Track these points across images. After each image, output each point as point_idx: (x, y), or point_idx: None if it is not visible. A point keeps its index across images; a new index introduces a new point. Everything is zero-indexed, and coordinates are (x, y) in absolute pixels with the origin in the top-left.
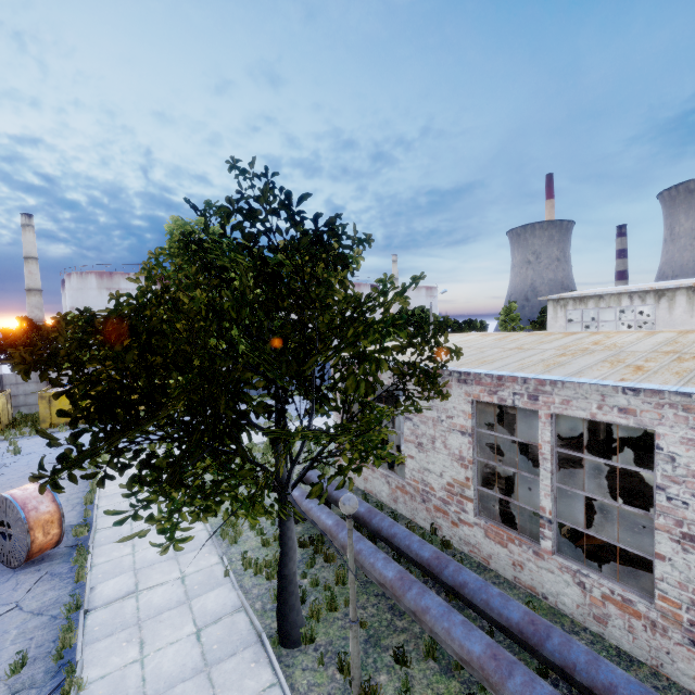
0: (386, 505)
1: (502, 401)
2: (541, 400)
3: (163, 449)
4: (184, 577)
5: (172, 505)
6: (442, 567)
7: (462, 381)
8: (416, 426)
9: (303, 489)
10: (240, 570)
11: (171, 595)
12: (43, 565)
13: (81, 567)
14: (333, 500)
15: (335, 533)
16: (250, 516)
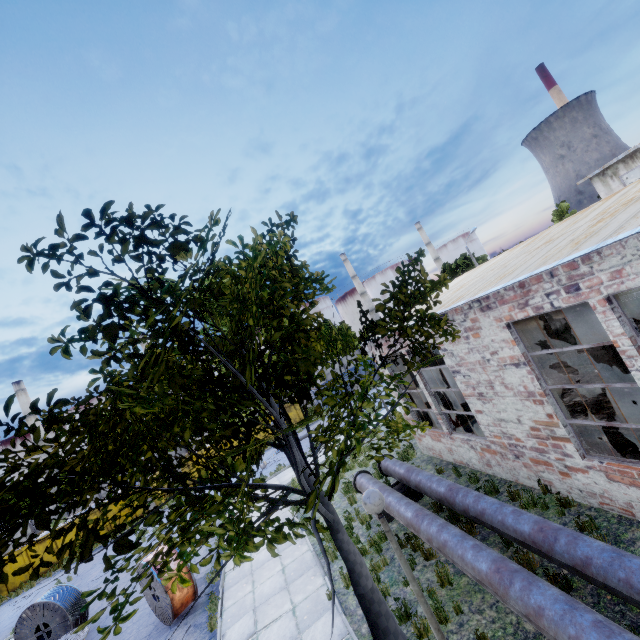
0: (481, 473)
1: (538, 310)
2: (583, 287)
3: (272, 478)
4: (294, 607)
5: (181, 559)
6: (550, 541)
7: (485, 309)
8: (466, 377)
9: (380, 483)
10: (343, 589)
11: (284, 631)
12: (189, 617)
13: (214, 614)
14: (413, 486)
15: (416, 527)
16: (238, 555)
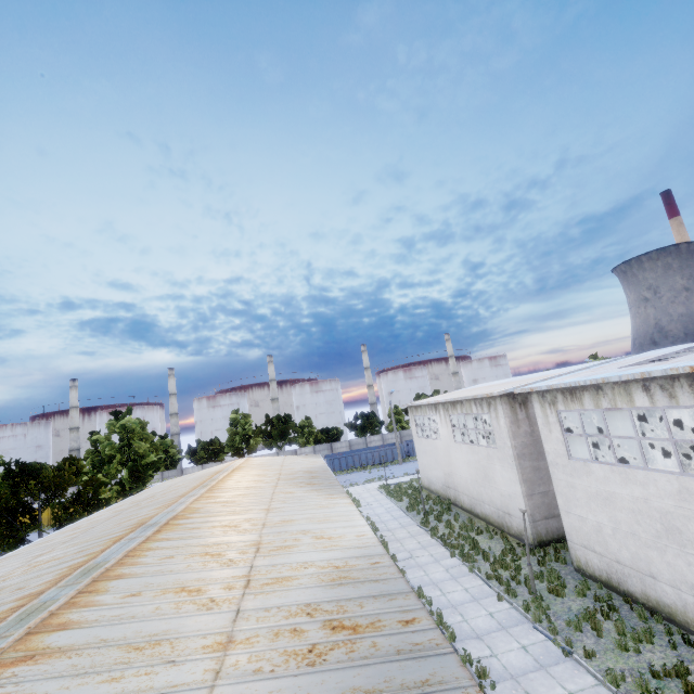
0: None
1: None
2: None
3: None
4: None
5: None
6: None
7: None
8: None
9: None
10: None
11: None
12: None
13: None
14: None
15: None
16: None
